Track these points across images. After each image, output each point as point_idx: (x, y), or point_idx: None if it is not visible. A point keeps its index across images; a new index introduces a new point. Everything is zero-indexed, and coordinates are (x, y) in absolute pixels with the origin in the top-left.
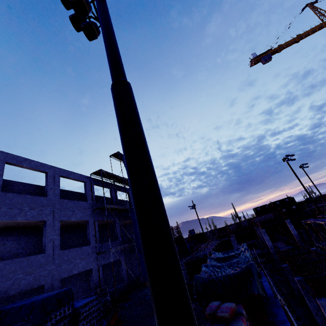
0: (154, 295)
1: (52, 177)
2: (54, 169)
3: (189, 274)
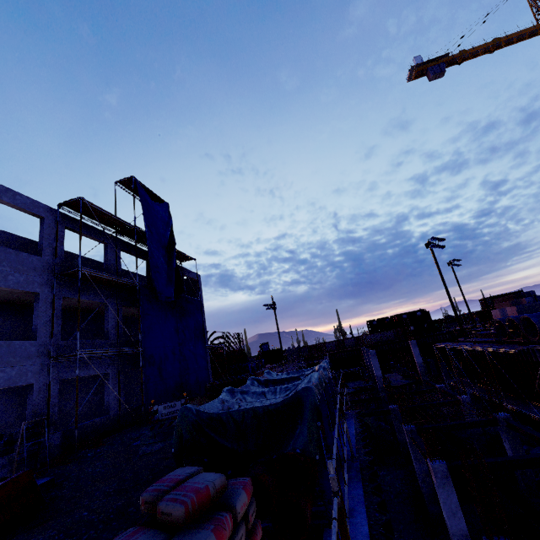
0: None
1: None
2: None
3: None
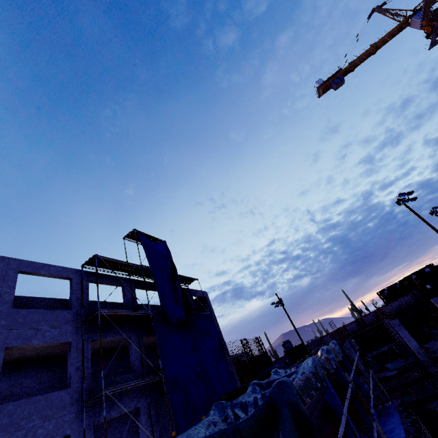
0: None
1: (0, 274)
2: (7, 261)
3: None
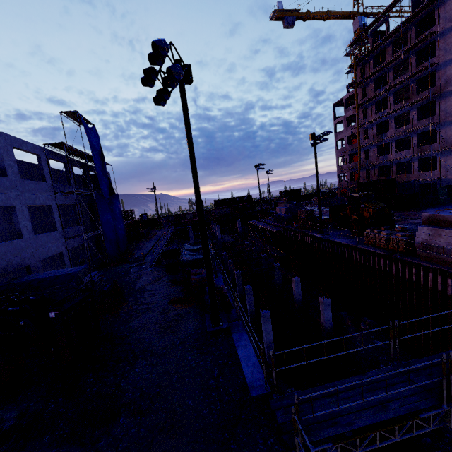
0: (206, 262)
1: (5, 149)
2: (4, 137)
3: (166, 258)
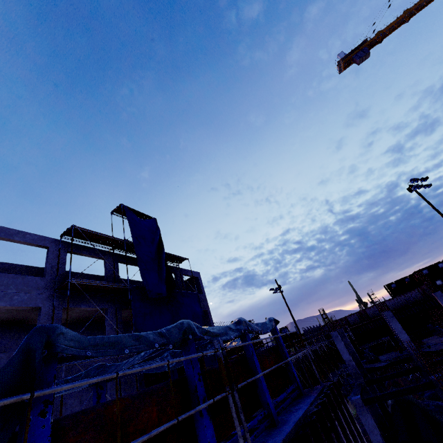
0: None
1: None
2: None
3: None
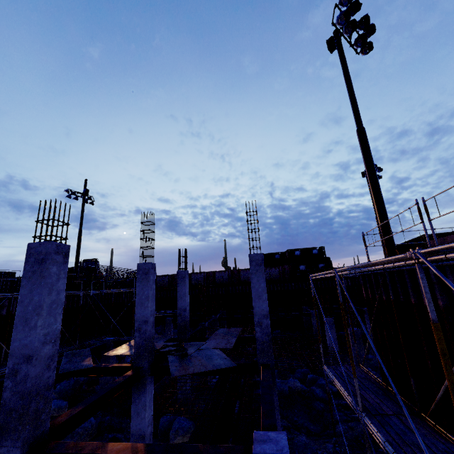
0: None
1: None
2: None
3: None
